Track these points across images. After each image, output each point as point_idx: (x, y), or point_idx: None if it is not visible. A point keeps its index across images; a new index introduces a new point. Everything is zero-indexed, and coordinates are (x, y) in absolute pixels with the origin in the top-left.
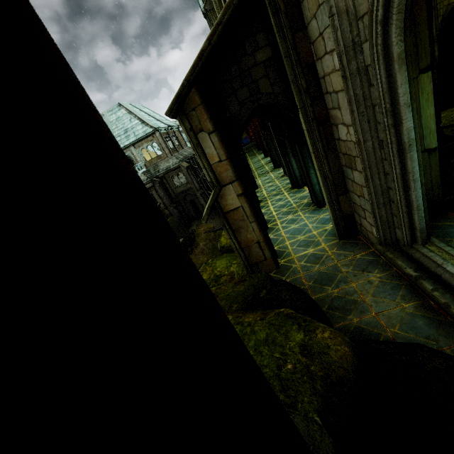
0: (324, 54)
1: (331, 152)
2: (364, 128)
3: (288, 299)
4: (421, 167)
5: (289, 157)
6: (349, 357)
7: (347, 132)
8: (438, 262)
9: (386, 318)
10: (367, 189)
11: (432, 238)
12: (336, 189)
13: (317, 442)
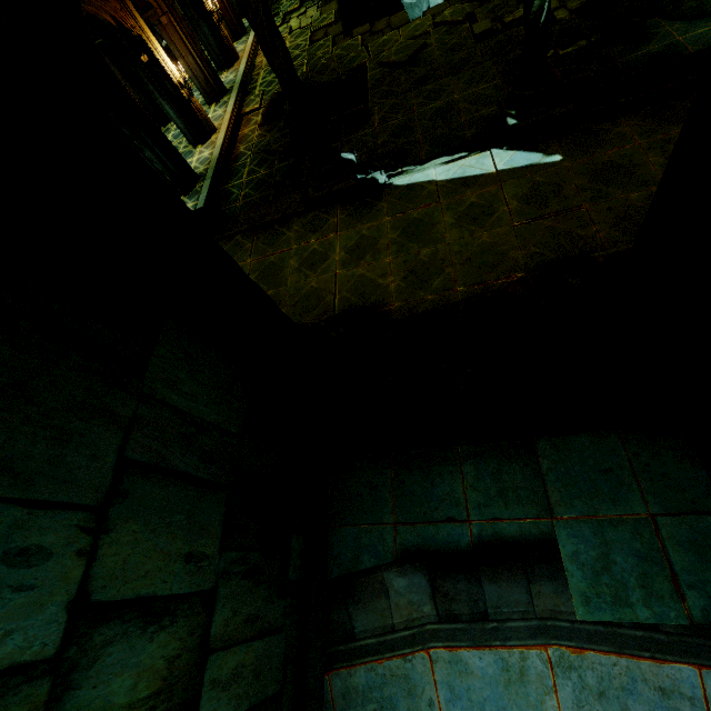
0: None
1: None
2: None
3: None
4: None
5: (157, 99)
6: None
7: None
8: None
9: None
10: None
11: None
12: None
13: None
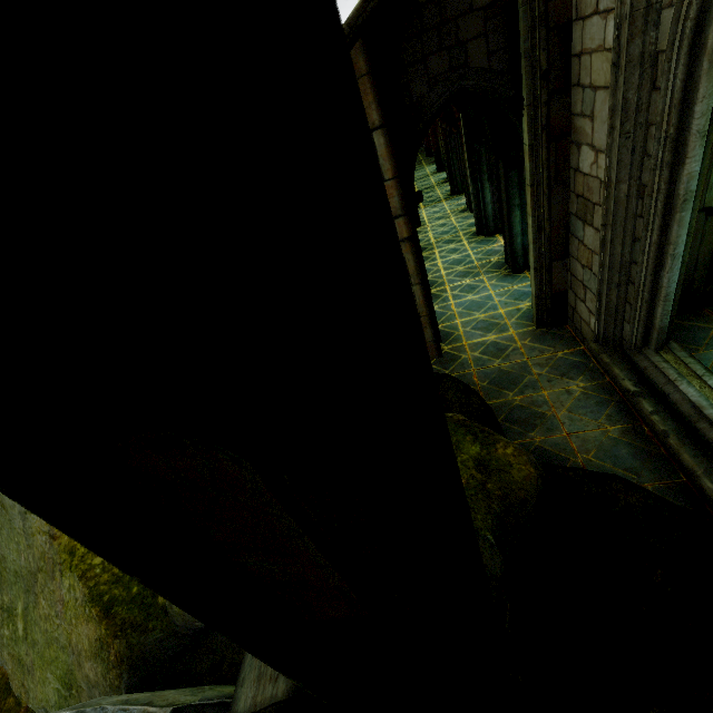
0: (592, 14)
1: (559, 188)
2: (623, 160)
3: (456, 401)
4: (691, 236)
5: (482, 181)
6: (534, 479)
7: (594, 161)
8: (671, 377)
9: (580, 441)
10: (599, 259)
11: (672, 343)
12: (552, 250)
13: (485, 559)
